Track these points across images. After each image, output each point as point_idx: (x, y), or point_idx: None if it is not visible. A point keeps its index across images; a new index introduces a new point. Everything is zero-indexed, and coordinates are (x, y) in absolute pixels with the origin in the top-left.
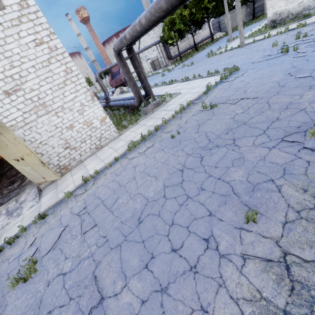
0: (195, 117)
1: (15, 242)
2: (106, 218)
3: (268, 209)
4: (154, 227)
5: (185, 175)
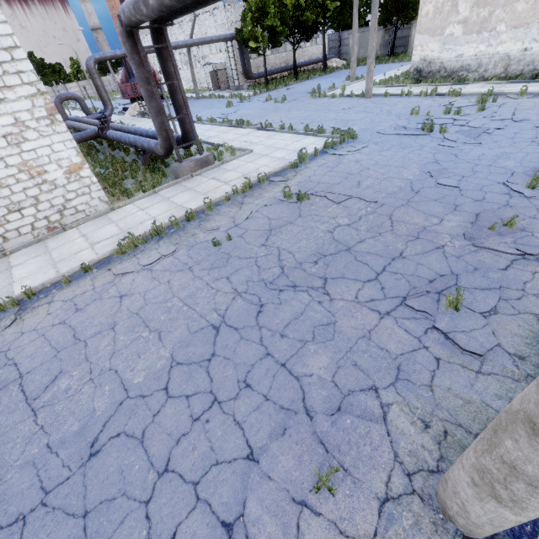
0: (267, 210)
1: None
2: (14, 428)
3: (359, 461)
4: (122, 474)
5: (221, 342)
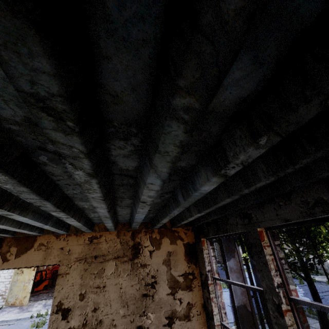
0: None
1: (39, 317)
2: None
3: None
4: None
5: None
